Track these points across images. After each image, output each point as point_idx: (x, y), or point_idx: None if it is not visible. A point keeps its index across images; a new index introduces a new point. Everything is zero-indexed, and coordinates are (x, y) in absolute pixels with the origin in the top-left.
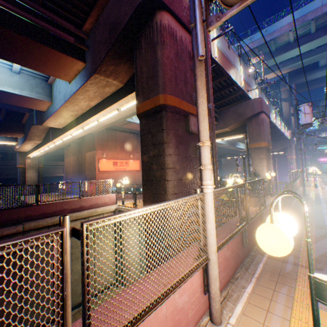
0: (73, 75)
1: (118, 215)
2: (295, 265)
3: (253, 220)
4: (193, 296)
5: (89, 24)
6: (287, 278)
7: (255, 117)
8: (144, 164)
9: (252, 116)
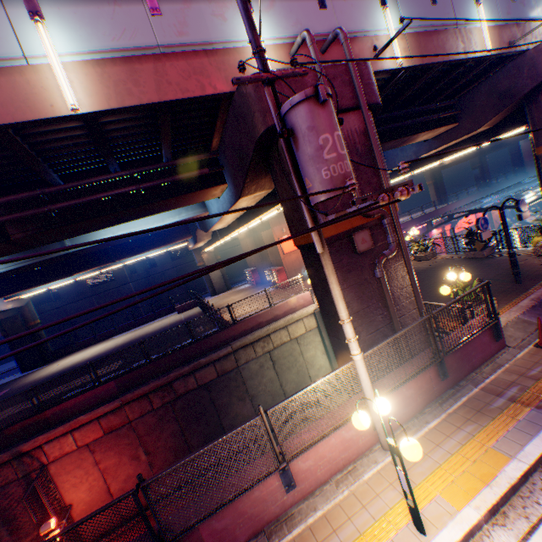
0: (219, 193)
1: (282, 402)
2: (508, 401)
3: (469, 342)
4: (361, 430)
5: (215, 144)
6: (484, 416)
7: None
8: (317, 297)
9: (534, 88)
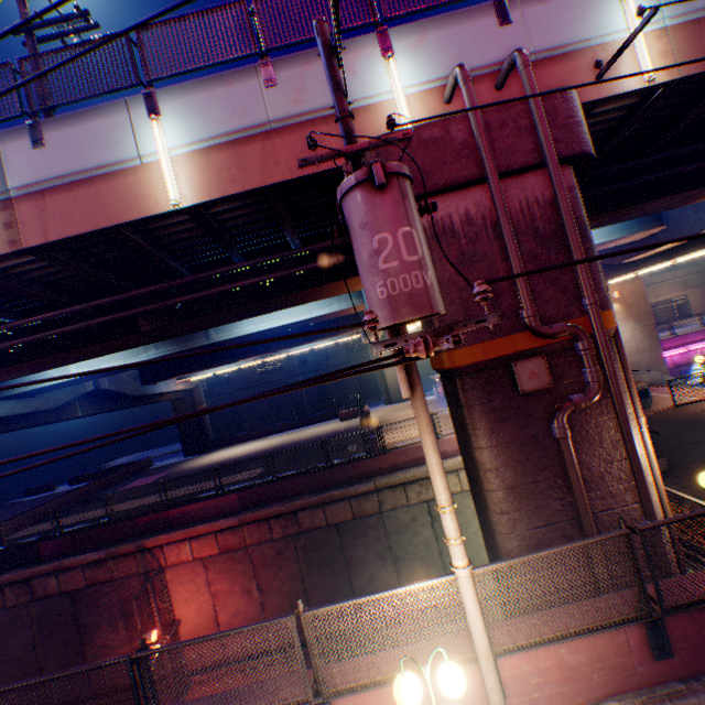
0: None
1: (326, 607)
2: None
3: None
4: (466, 693)
5: None
6: None
7: None
8: (459, 448)
9: None
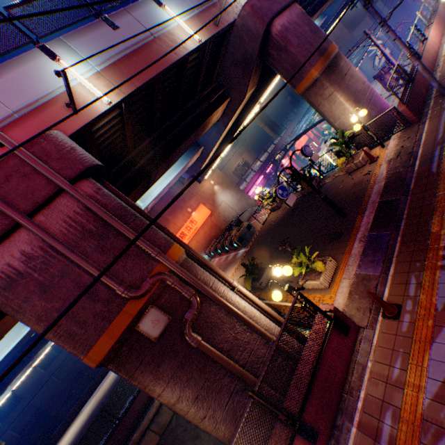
0: None
1: None
2: None
3: (320, 363)
4: None
5: None
6: None
7: (268, 42)
8: None
9: (261, 46)
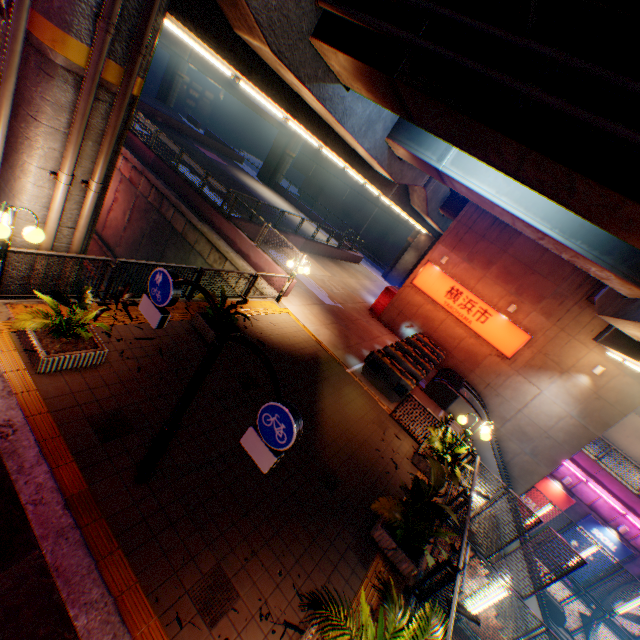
0: None
1: None
2: None
3: None
4: None
5: None
6: None
7: None
8: None
9: None
